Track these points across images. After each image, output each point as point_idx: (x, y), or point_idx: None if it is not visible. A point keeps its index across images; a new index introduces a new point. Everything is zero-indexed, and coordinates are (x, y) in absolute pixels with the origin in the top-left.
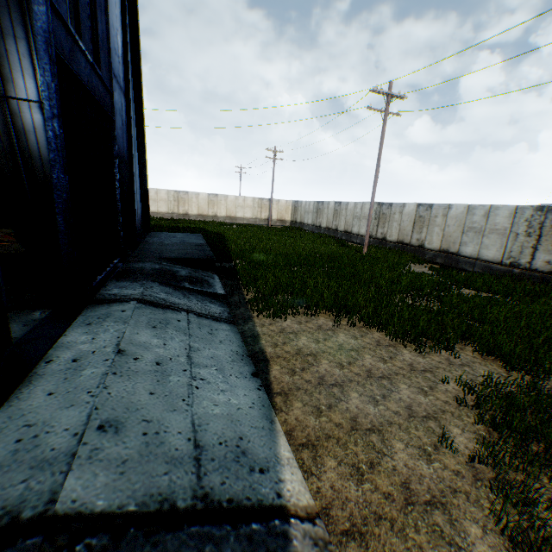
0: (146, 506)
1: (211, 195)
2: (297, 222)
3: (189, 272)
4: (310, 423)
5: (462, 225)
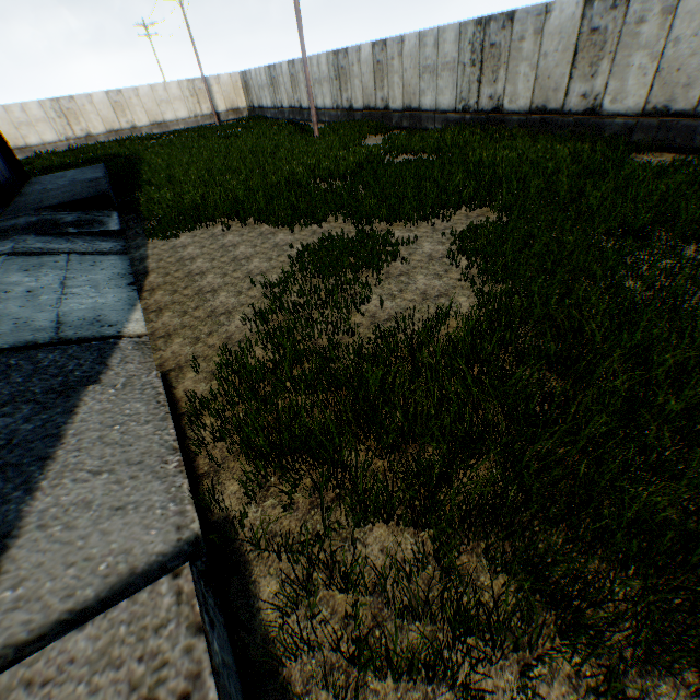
0: (17, 346)
1: (112, 93)
2: (255, 108)
3: (78, 216)
4: (165, 300)
5: (418, 66)
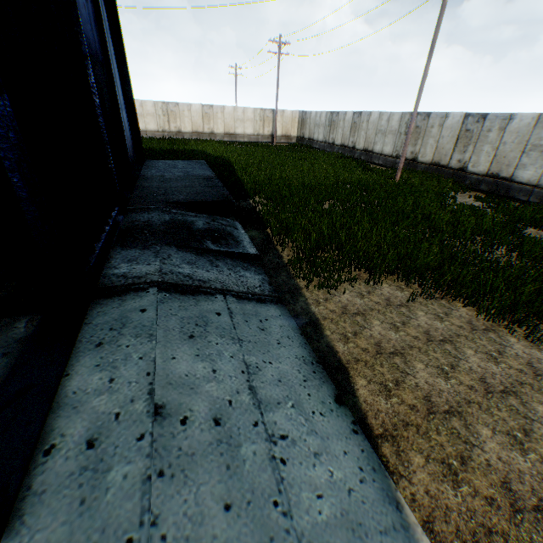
0: None
1: (205, 106)
2: (304, 138)
3: (206, 221)
4: (451, 502)
5: (524, 142)
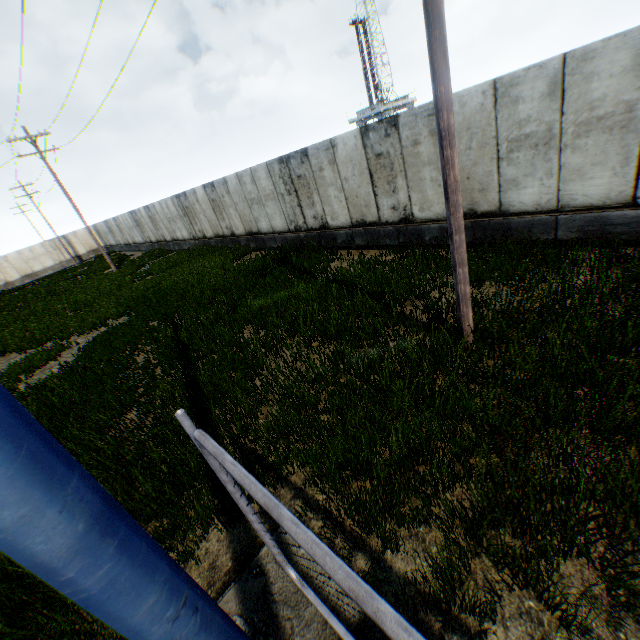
0: None
1: None
2: (109, 246)
3: None
4: None
5: (166, 218)
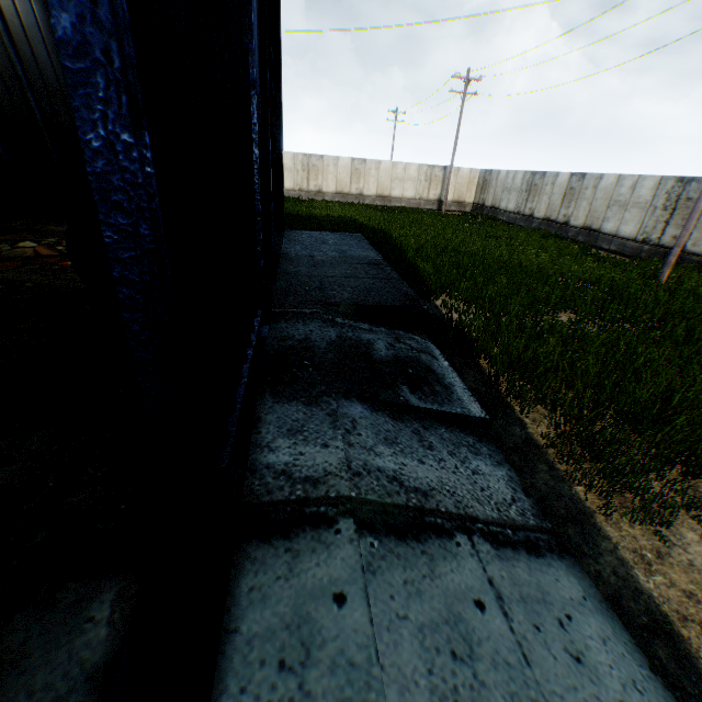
0: None
1: (356, 161)
2: (485, 205)
3: (388, 341)
4: None
5: None
